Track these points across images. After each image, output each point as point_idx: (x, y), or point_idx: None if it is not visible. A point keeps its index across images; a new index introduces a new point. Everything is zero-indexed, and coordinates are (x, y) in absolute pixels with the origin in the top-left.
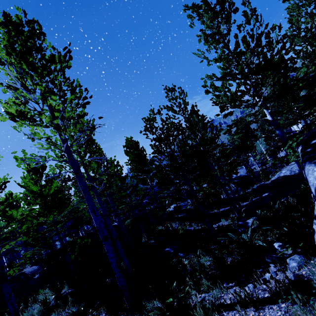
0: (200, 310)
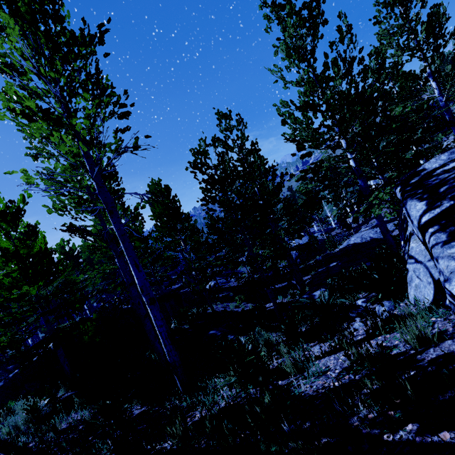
0: (289, 362)
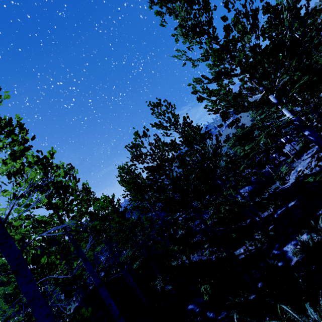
0: None
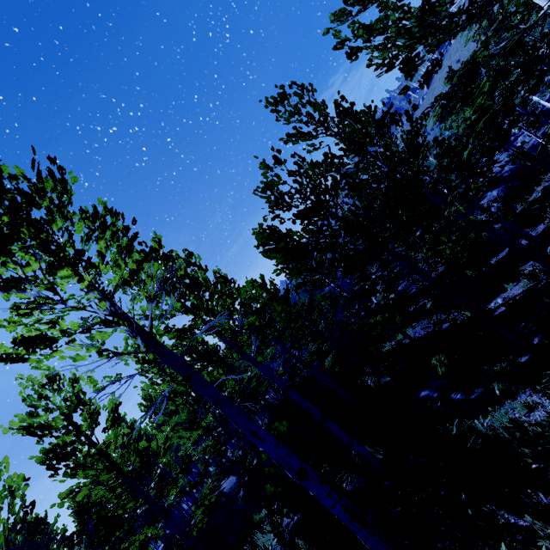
0: None
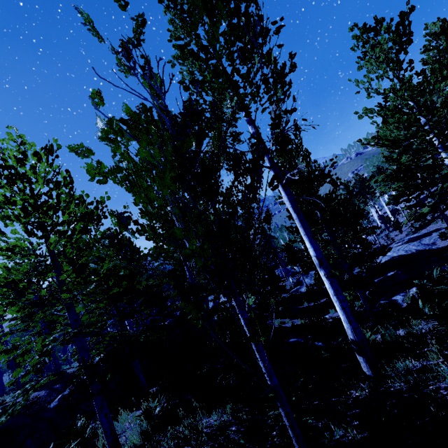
0: None
